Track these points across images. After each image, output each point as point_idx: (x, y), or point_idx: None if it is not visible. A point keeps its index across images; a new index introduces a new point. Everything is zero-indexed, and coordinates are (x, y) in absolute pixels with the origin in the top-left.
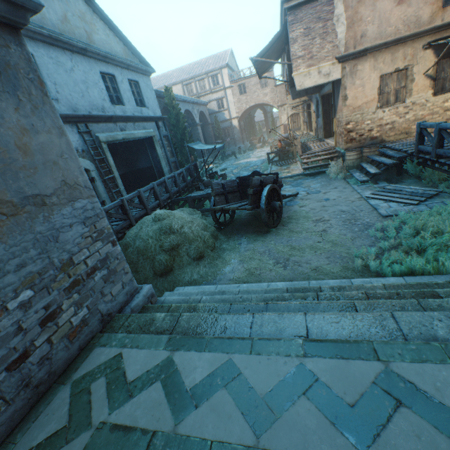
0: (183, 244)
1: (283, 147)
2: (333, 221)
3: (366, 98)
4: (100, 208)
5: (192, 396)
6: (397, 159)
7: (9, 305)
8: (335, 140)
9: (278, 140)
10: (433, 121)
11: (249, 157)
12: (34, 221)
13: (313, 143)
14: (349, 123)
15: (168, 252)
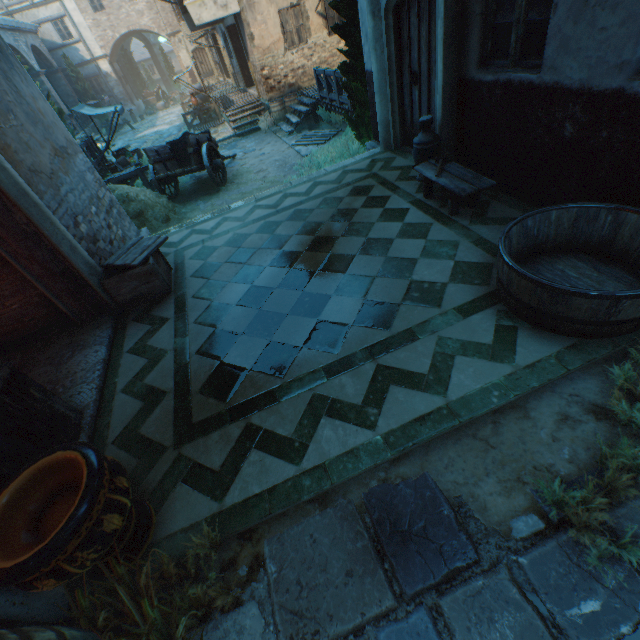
0: (146, 211)
1: (201, 104)
2: (271, 170)
3: (273, 38)
4: (90, 163)
5: (213, 229)
6: (311, 106)
7: (92, 212)
8: (257, 91)
9: (191, 94)
10: (335, 64)
11: (155, 125)
12: (72, 165)
13: (236, 95)
14: (264, 69)
15: (136, 220)
